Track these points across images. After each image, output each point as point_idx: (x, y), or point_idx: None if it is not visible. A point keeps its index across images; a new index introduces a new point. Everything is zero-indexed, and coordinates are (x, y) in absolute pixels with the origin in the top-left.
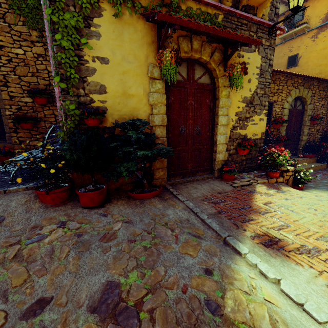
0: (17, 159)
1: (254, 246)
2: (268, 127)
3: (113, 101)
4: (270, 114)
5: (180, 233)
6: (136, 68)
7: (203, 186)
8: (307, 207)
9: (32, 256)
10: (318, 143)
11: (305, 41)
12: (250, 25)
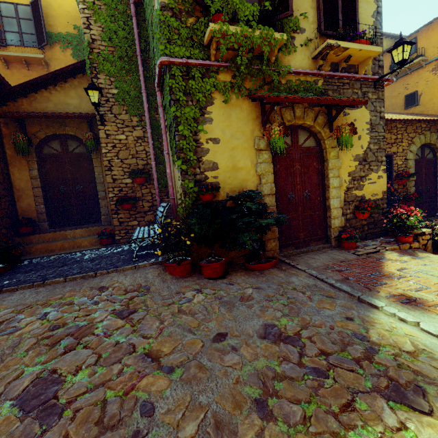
0: (139, 237)
1: (390, 303)
2: (390, 184)
3: (224, 175)
4: (390, 168)
5: (312, 295)
6: (243, 143)
7: (321, 256)
8: None
9: (191, 311)
10: None
11: (423, 76)
12: (353, 83)
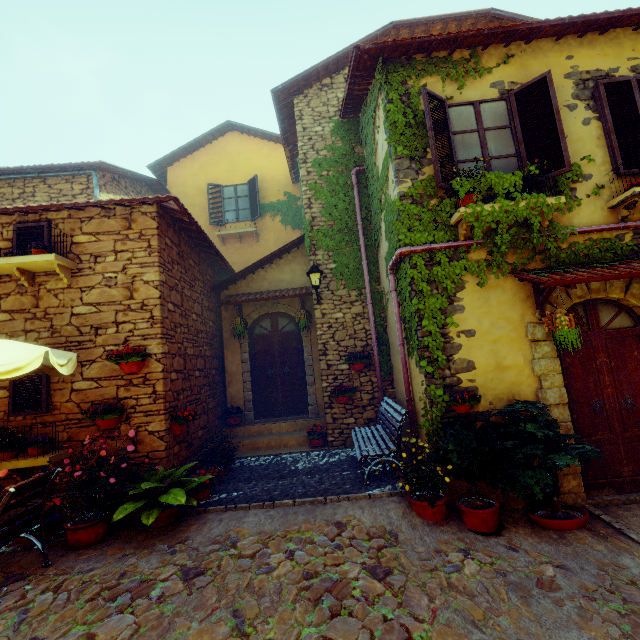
0: (371, 453)
1: None
2: None
3: (483, 377)
4: None
5: None
6: (510, 332)
7: None
8: None
9: (466, 589)
10: None
11: None
12: None
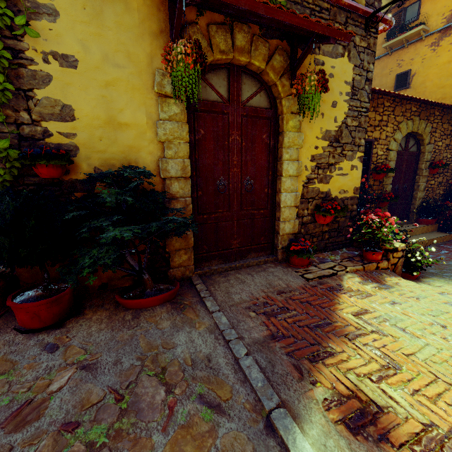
0: None
1: (328, 433)
2: (365, 179)
3: (88, 134)
4: (368, 159)
5: (183, 397)
6: (131, 76)
7: (255, 278)
8: (430, 321)
9: None
10: (439, 202)
11: (421, 51)
12: (336, 11)
